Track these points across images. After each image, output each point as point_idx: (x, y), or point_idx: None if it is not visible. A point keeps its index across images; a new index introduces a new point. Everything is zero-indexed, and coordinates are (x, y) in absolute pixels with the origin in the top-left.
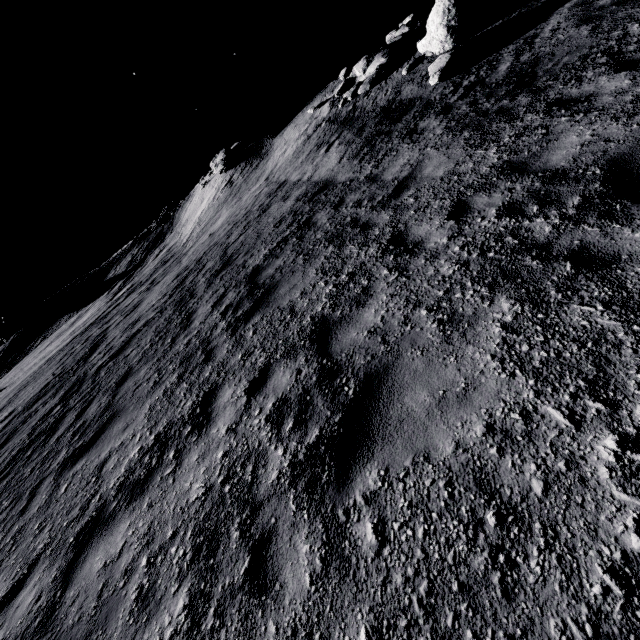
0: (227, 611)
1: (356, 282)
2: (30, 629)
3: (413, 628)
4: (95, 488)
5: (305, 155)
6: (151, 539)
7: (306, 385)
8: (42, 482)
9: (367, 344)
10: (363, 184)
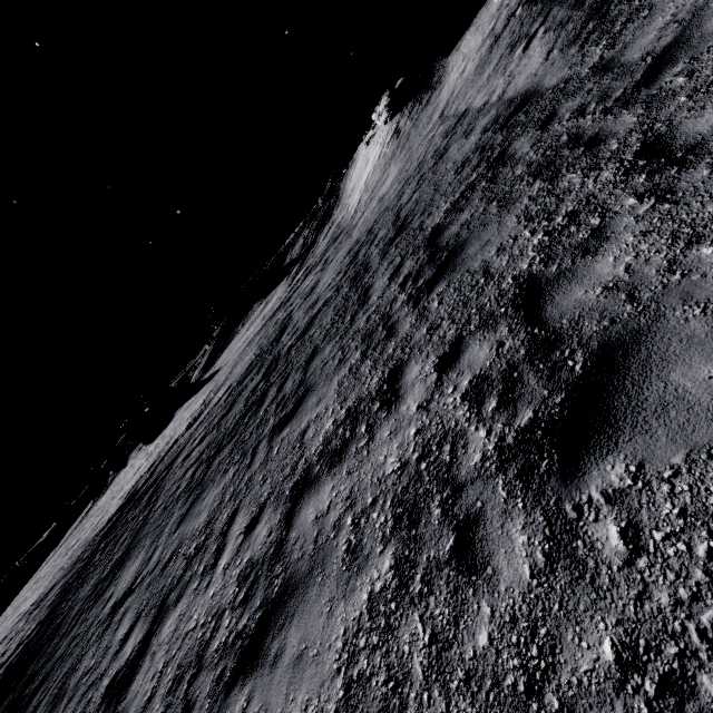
0: (434, 581)
1: (580, 223)
2: (268, 555)
3: (689, 660)
4: (300, 453)
5: (492, 66)
6: (353, 502)
7: (511, 360)
8: (259, 444)
9: (602, 305)
10: (587, 80)
